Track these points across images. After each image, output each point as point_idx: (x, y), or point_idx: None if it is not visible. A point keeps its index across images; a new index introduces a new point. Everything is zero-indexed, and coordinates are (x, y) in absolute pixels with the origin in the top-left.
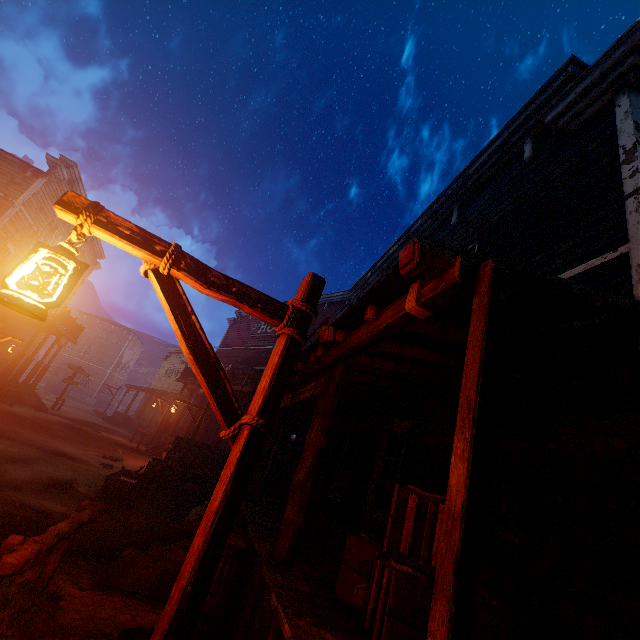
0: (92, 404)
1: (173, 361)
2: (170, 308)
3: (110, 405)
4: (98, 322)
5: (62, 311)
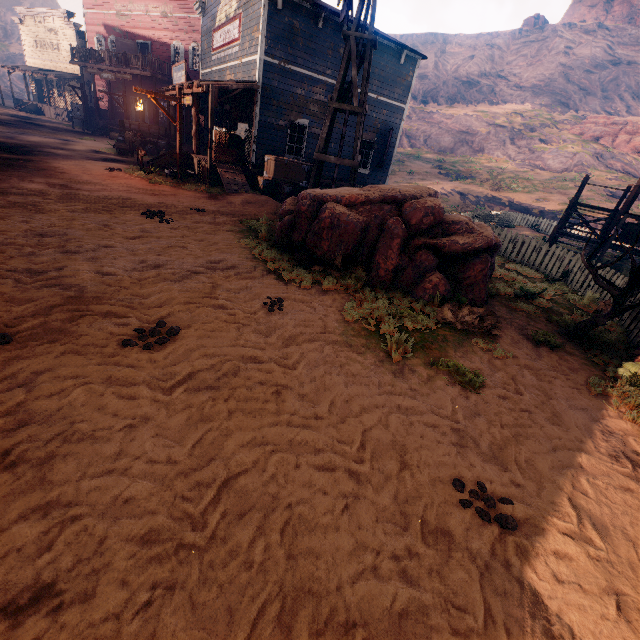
0: None
1: (34, 28)
2: (157, 104)
3: None
4: None
5: None
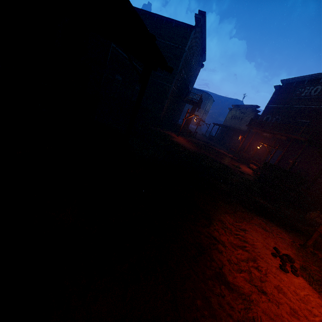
0: (194, 128)
1: (235, 111)
2: None
3: (201, 129)
4: (195, 91)
5: (200, 97)
